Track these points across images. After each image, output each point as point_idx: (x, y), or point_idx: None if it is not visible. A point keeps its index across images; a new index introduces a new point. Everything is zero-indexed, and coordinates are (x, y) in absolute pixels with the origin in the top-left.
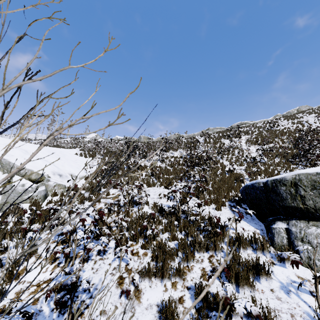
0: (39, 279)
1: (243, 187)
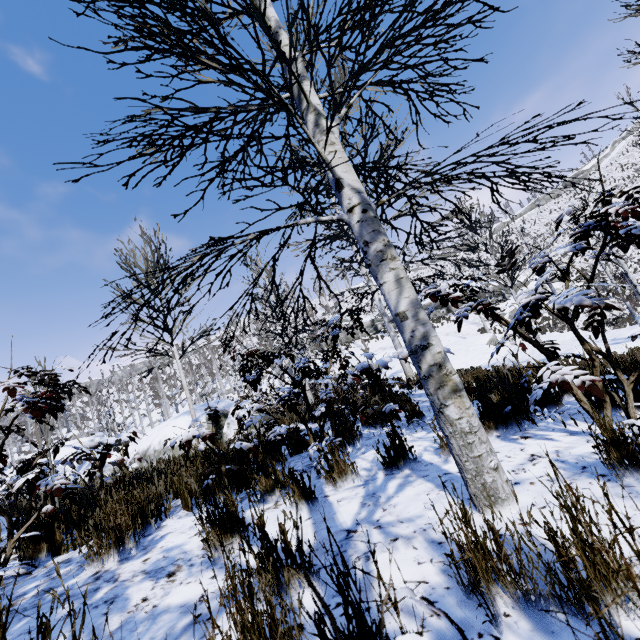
0: None
1: None
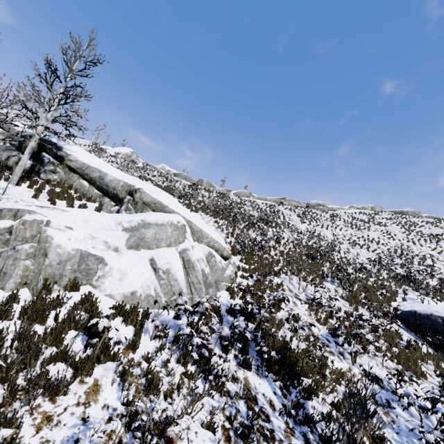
0: (343, 367)
1: (409, 311)
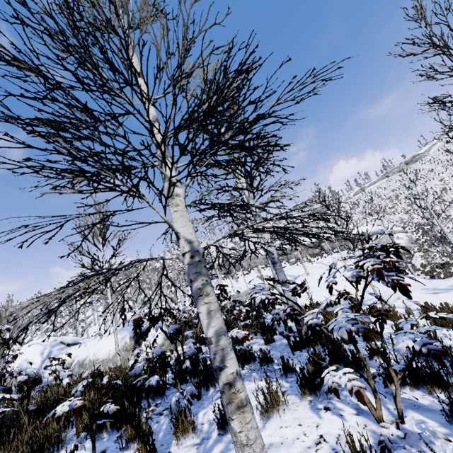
0: None
1: None
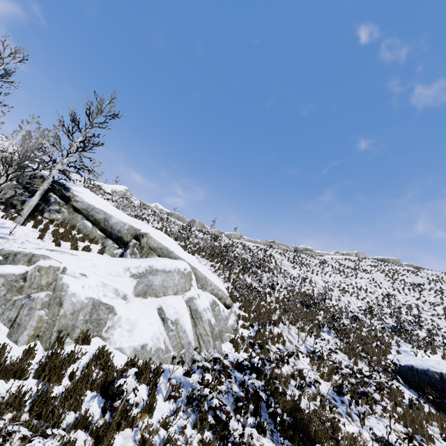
0: (353, 431)
1: (406, 365)
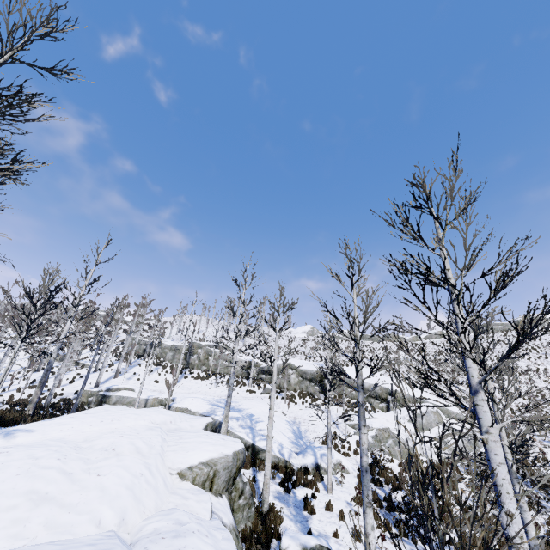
0: None
1: None
